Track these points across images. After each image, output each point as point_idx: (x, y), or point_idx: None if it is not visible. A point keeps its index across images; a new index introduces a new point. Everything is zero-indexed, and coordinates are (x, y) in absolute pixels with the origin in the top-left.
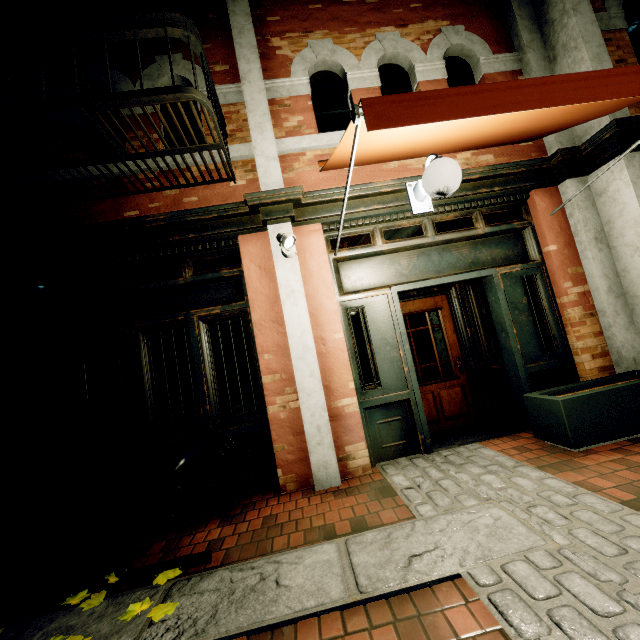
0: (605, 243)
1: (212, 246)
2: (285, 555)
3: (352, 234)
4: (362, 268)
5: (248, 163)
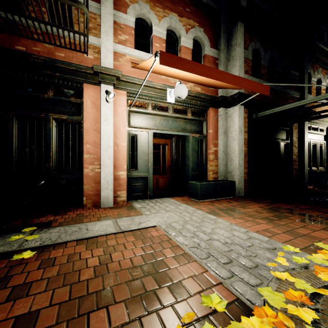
0: (226, 134)
1: (68, 83)
2: (89, 223)
3: (139, 101)
4: (140, 118)
5: (96, 48)
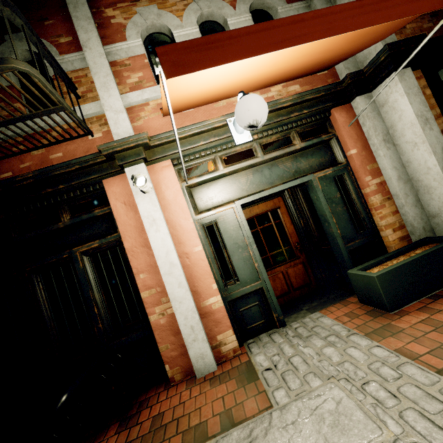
0: (391, 142)
1: (82, 192)
2: None
3: (198, 164)
4: (210, 190)
5: (101, 118)
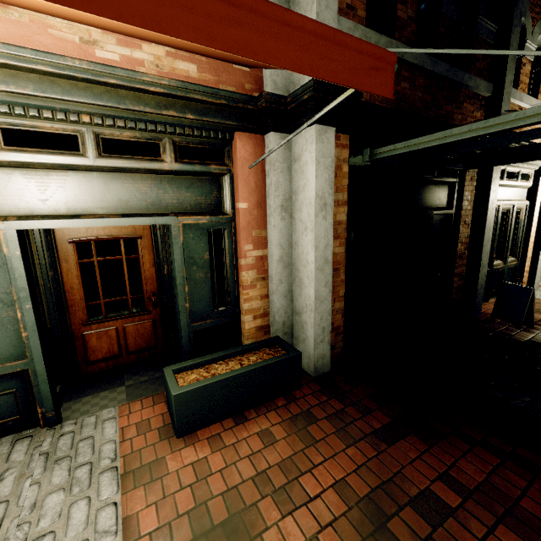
0: (289, 212)
1: None
2: None
3: None
4: None
5: None
